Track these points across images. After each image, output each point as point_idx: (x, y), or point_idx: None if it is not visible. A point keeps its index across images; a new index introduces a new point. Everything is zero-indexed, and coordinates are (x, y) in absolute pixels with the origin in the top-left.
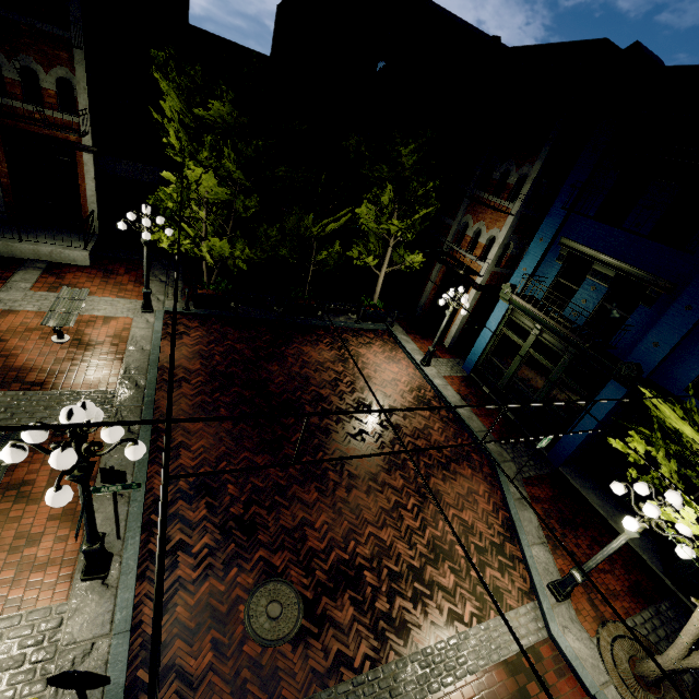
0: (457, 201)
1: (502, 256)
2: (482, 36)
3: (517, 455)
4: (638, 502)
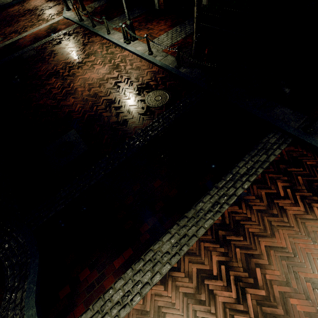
0: None
1: None
2: None
3: None
4: None
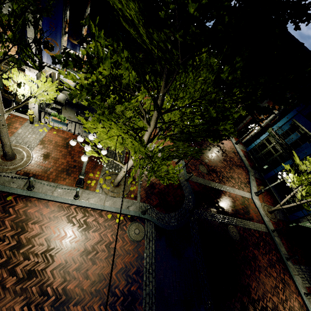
0: (264, 98)
1: (273, 119)
2: (297, 42)
3: (255, 172)
4: (284, 193)
